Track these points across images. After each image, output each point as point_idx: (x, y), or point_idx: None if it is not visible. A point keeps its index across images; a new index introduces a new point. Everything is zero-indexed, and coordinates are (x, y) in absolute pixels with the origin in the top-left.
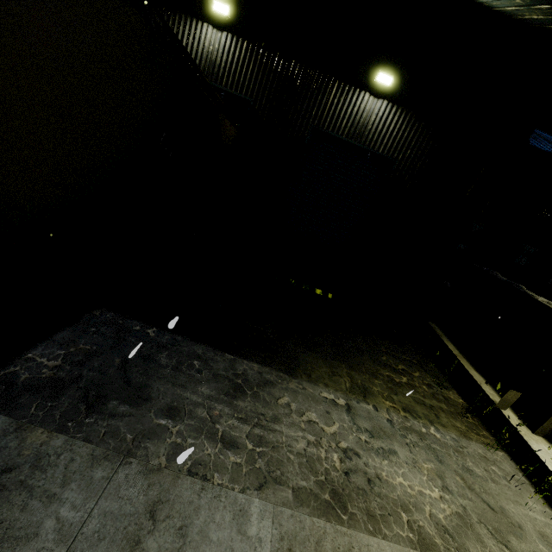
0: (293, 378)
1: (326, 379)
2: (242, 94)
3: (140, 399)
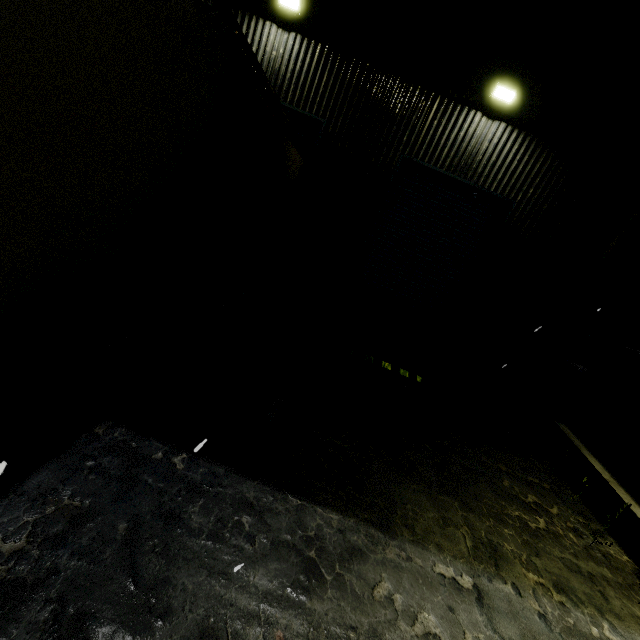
0: (390, 537)
1: (437, 533)
2: (312, 113)
3: (151, 618)
